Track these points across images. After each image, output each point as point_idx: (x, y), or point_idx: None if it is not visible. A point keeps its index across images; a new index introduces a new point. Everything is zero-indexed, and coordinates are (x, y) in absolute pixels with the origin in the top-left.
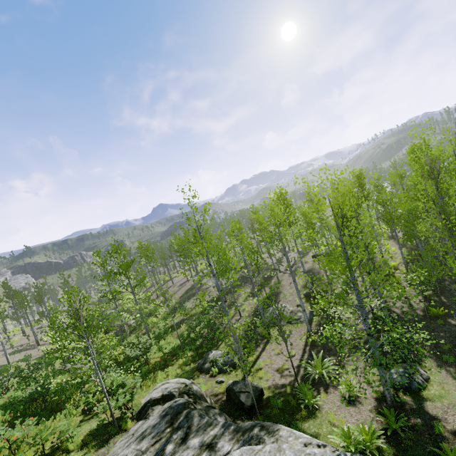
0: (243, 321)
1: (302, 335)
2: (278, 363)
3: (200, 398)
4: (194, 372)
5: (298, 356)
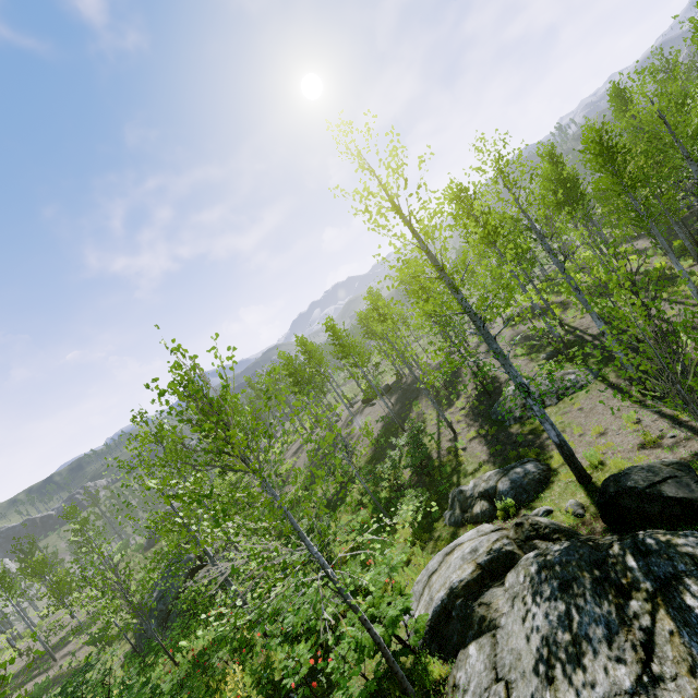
0: (468, 434)
1: (610, 397)
2: (626, 441)
3: (576, 534)
4: (458, 531)
5: (652, 416)
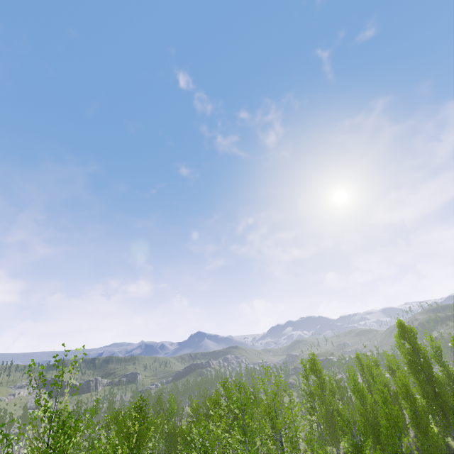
0: None
1: None
2: None
3: None
4: None
5: None
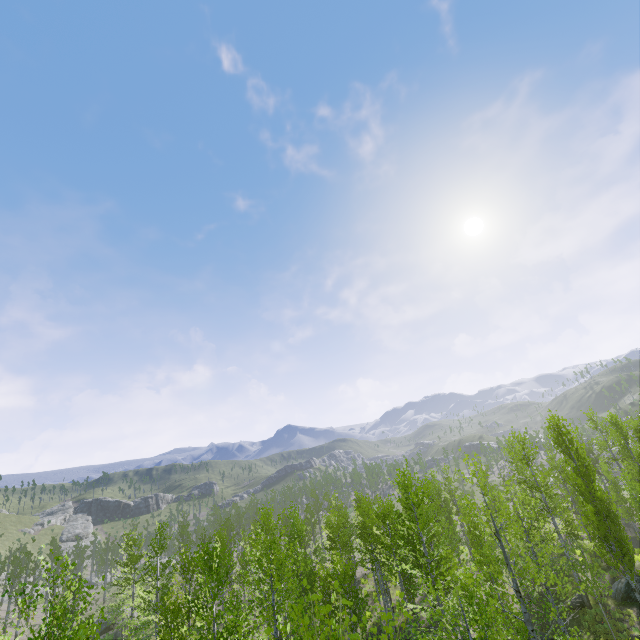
0: None
1: None
2: None
3: None
4: None
5: None
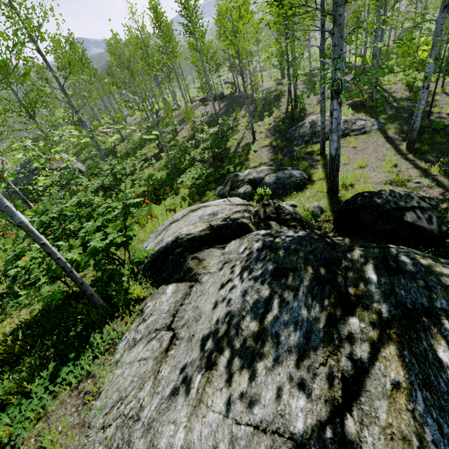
0: (263, 142)
1: (381, 145)
2: (378, 176)
3: (312, 227)
4: None
5: (407, 165)
